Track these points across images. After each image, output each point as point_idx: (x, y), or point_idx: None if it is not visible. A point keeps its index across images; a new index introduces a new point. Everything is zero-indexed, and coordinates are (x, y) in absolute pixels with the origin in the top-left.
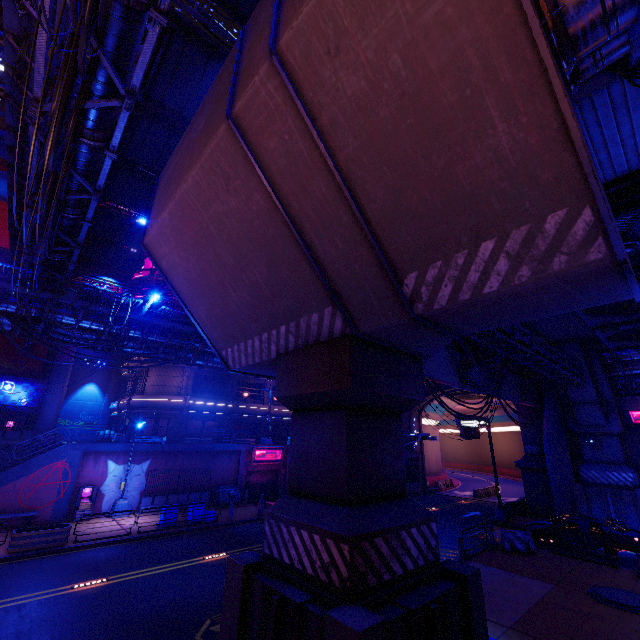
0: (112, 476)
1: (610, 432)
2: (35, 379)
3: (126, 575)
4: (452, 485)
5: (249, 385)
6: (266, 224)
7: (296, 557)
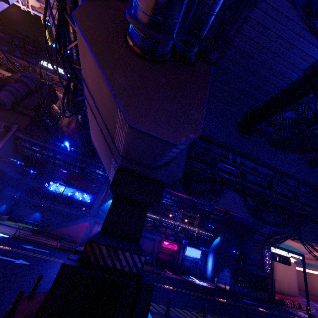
0: None
1: None
2: (93, 193)
3: None
4: (300, 308)
5: (170, 210)
6: (98, 127)
7: None
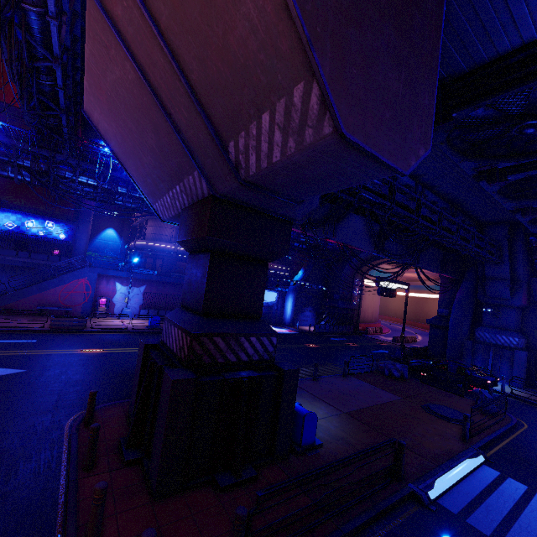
0: (119, 293)
1: (512, 305)
2: (68, 221)
3: (116, 349)
4: (381, 332)
5: None
6: (141, 93)
7: (171, 343)
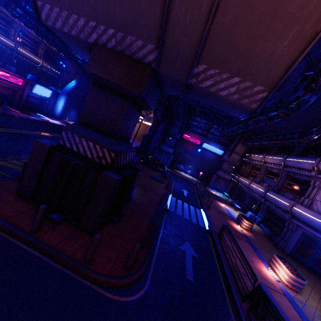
0: None
1: (176, 138)
2: None
3: None
4: None
5: None
6: None
7: (82, 150)
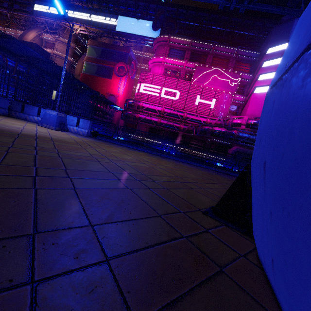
0: None
1: None
2: None
3: None
4: None
5: None
6: None
7: None
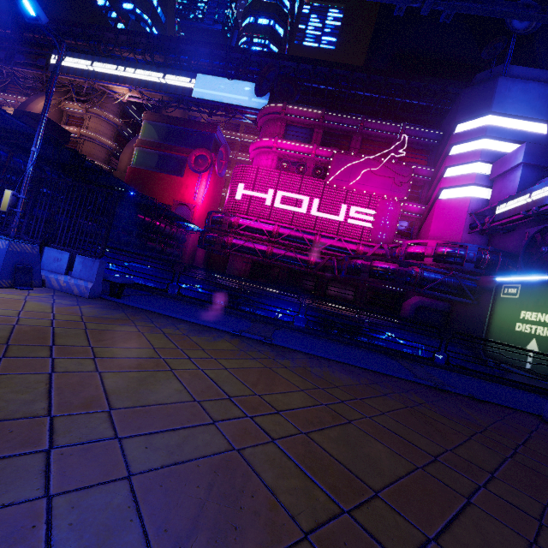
0: None
1: None
2: None
3: None
4: None
5: None
6: None
7: None
